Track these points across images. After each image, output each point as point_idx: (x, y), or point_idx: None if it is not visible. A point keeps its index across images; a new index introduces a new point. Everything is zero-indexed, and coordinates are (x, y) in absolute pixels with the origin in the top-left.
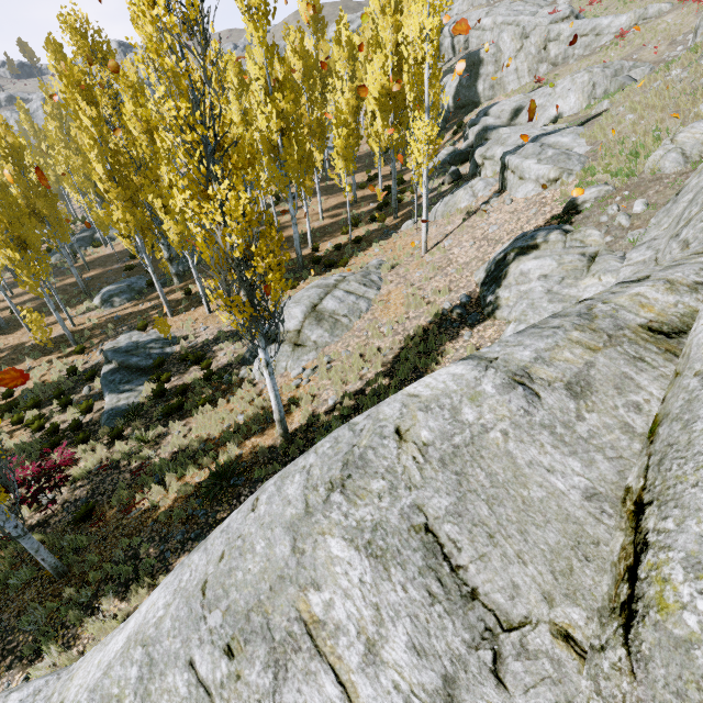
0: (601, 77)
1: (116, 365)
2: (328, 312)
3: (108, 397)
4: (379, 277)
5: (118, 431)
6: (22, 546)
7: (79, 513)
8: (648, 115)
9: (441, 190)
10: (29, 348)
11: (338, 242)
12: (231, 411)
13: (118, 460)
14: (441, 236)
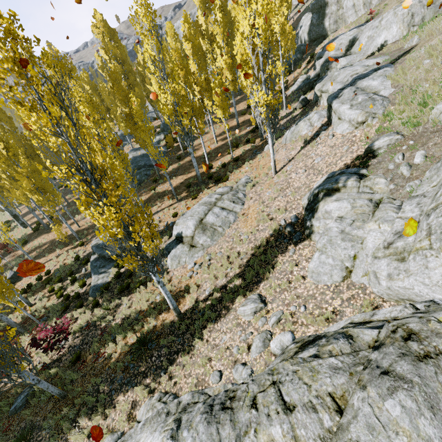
0: (418, 7)
1: (97, 255)
2: (210, 224)
3: (93, 277)
4: (244, 194)
5: (96, 302)
6: (48, 375)
7: (73, 358)
8: (440, 63)
9: (293, 115)
10: (58, 242)
11: (225, 160)
12: (154, 291)
13: (95, 321)
14: (286, 160)
